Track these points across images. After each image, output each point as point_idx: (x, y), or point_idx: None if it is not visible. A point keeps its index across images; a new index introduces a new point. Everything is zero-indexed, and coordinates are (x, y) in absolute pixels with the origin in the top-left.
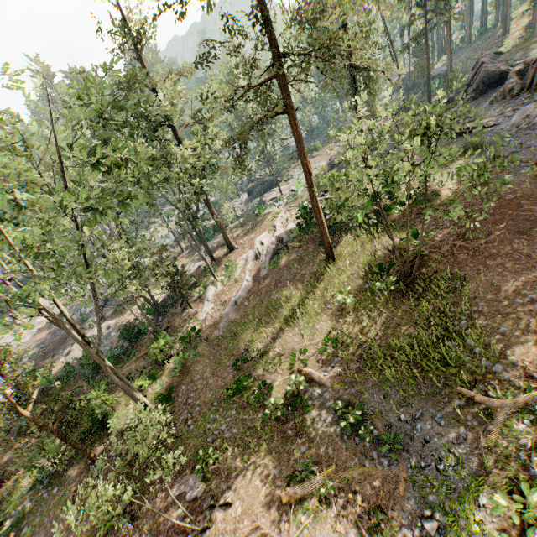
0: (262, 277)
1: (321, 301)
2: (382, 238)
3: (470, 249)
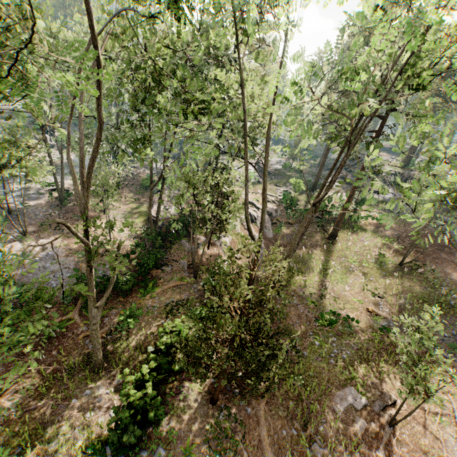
0: (271, 238)
1: (342, 265)
2: (362, 235)
3: (422, 253)
